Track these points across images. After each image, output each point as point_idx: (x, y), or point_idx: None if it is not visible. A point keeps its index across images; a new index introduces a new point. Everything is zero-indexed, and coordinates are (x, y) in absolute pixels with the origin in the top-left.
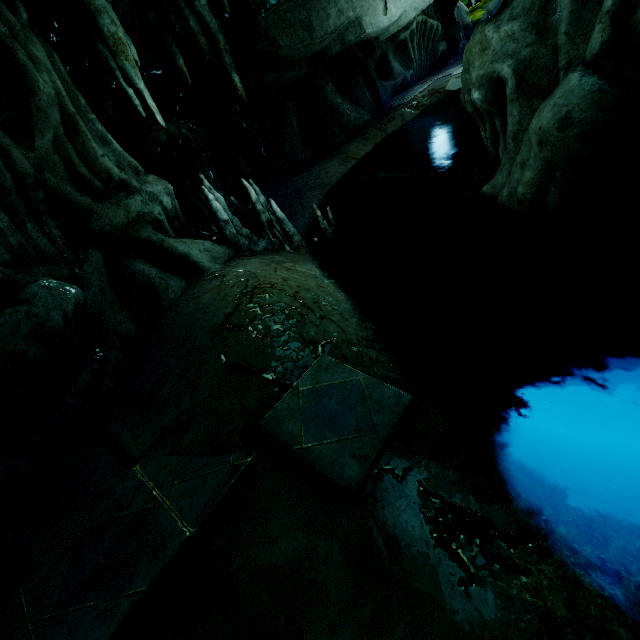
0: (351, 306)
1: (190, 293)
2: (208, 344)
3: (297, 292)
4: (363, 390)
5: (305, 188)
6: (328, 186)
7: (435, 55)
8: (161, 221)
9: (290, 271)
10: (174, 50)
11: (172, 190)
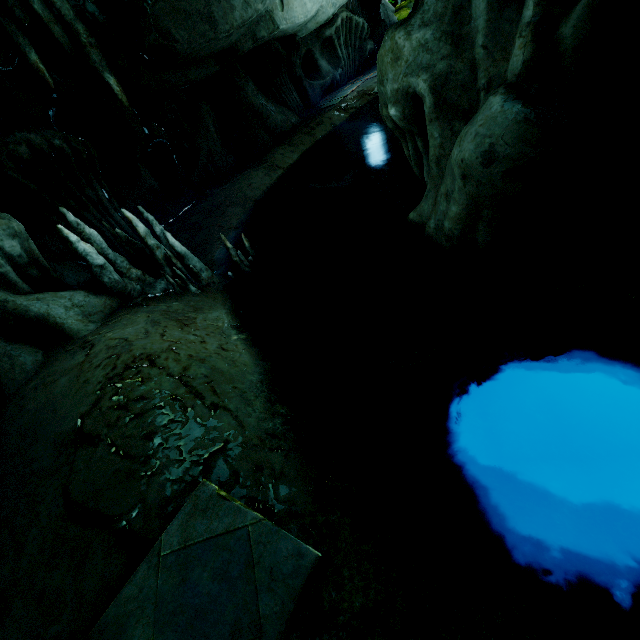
0: (259, 377)
1: (43, 374)
2: (49, 466)
3: (185, 368)
4: (251, 548)
5: (225, 204)
6: (251, 201)
7: (363, 54)
8: (2, 274)
9: (185, 330)
10: (21, 41)
11: (21, 229)
